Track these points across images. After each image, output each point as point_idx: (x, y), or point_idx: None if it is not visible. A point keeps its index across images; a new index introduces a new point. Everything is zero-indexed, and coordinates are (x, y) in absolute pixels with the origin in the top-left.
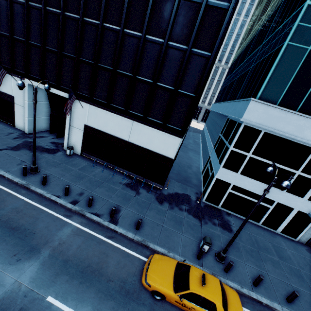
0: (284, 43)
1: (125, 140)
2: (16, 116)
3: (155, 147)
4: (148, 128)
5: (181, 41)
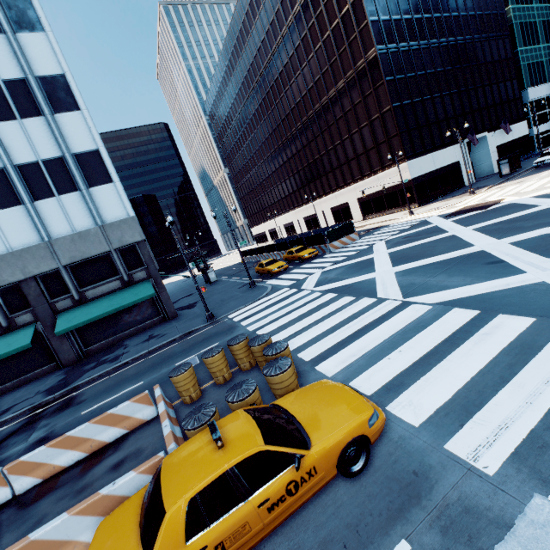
0: (520, 65)
1: (513, 140)
2: (463, 177)
3: (522, 133)
4: (516, 125)
5: (507, 77)
